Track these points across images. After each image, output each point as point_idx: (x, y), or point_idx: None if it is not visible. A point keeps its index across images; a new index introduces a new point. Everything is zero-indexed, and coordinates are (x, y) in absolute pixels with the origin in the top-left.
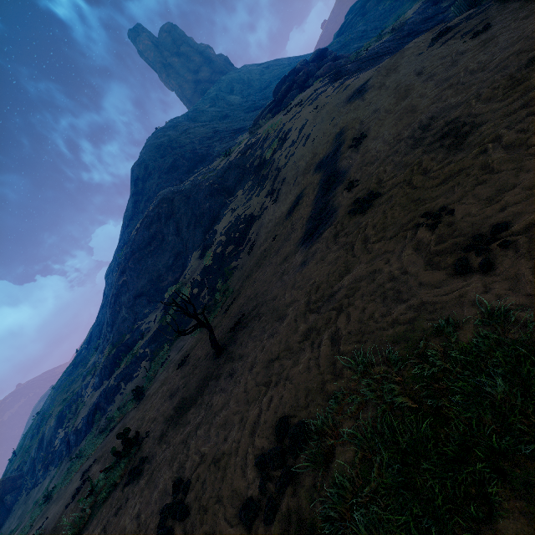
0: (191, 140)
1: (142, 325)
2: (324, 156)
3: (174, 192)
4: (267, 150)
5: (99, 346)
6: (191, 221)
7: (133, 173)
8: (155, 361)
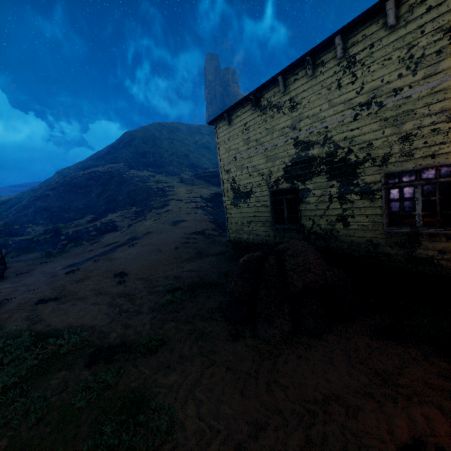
0: (168, 149)
1: (29, 228)
2: (137, 236)
3: (119, 173)
4: (159, 202)
5: (2, 215)
6: (109, 197)
7: (124, 135)
8: (8, 255)
